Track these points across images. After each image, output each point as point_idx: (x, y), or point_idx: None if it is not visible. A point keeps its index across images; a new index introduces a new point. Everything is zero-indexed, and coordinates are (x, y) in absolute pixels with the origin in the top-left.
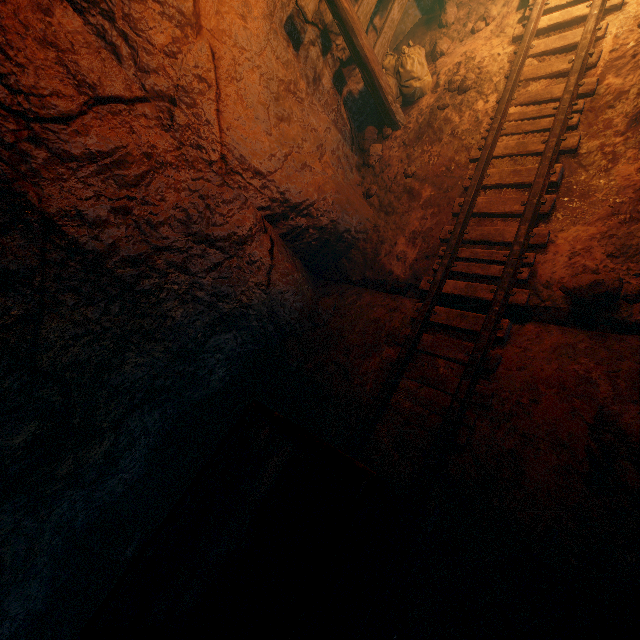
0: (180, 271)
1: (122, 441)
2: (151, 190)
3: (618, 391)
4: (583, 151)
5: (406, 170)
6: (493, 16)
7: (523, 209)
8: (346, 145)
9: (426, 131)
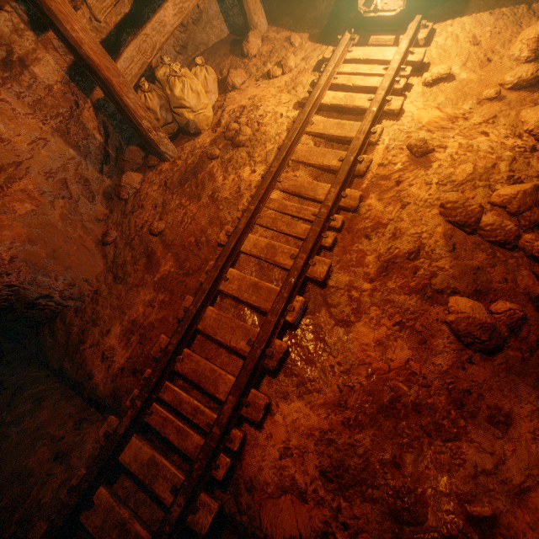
0: None
1: None
2: None
3: None
4: (332, 283)
5: (152, 225)
6: (290, 66)
7: (249, 351)
8: (87, 164)
9: (191, 178)
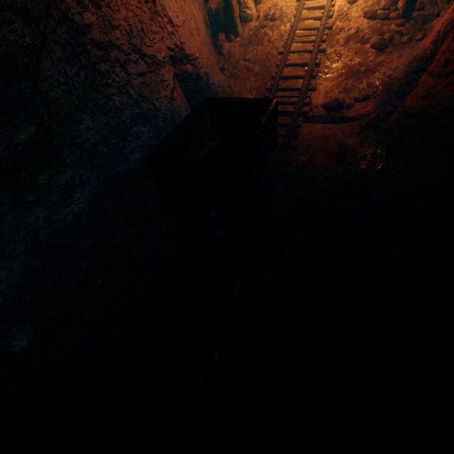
0: (122, 68)
1: (76, 179)
2: (113, 0)
3: (345, 135)
4: (328, 53)
5: (245, 57)
6: None
7: (305, 74)
8: (209, 38)
9: (254, 39)
